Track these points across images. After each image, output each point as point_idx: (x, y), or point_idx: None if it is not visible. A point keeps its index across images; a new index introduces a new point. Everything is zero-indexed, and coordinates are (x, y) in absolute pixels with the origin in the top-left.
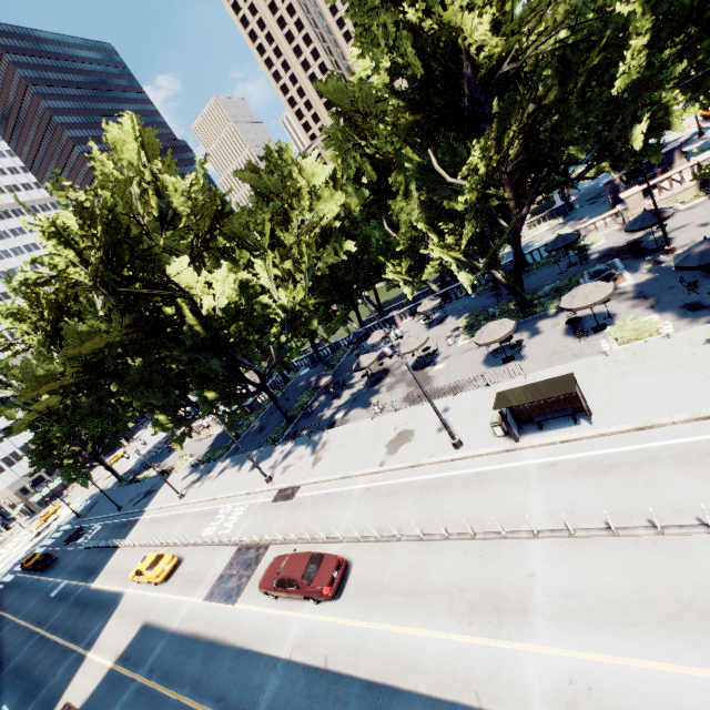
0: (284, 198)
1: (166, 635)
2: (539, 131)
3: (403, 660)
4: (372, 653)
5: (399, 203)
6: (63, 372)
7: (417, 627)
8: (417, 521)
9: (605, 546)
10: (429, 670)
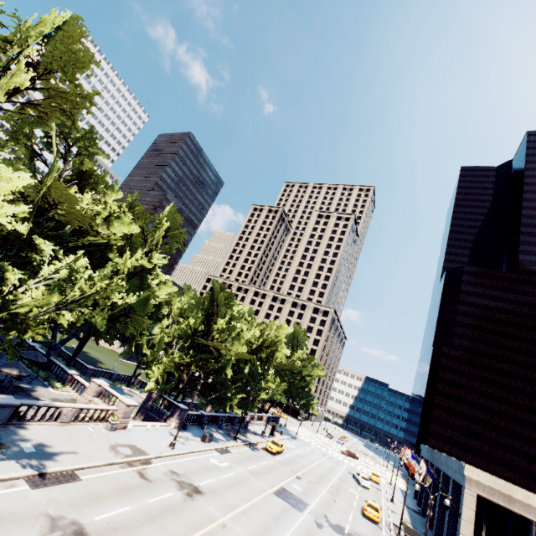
0: None
1: None
2: None
3: None
4: None
5: None
6: None
7: None
8: None
9: None
10: None
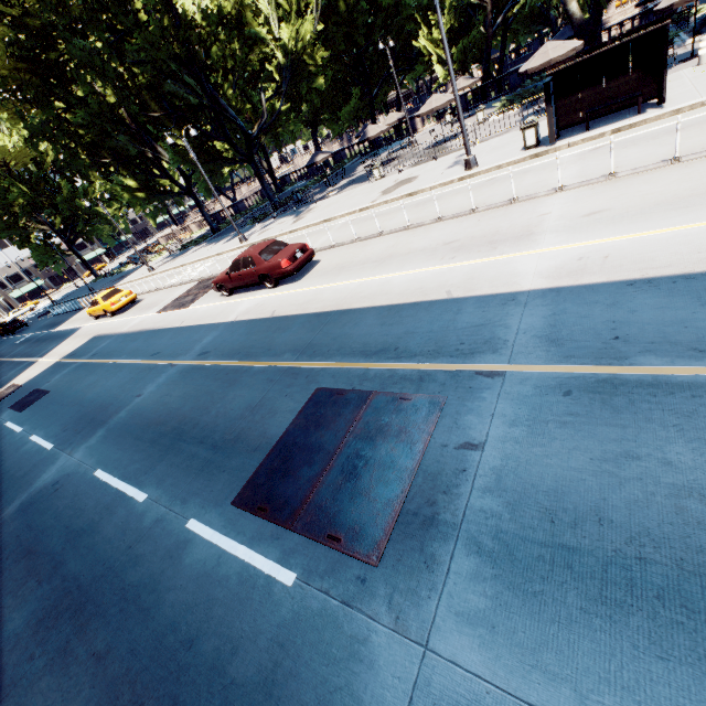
0: None
1: (114, 336)
2: None
3: (362, 294)
4: (326, 299)
5: None
6: None
7: (386, 274)
8: (405, 222)
9: (657, 174)
10: (393, 292)
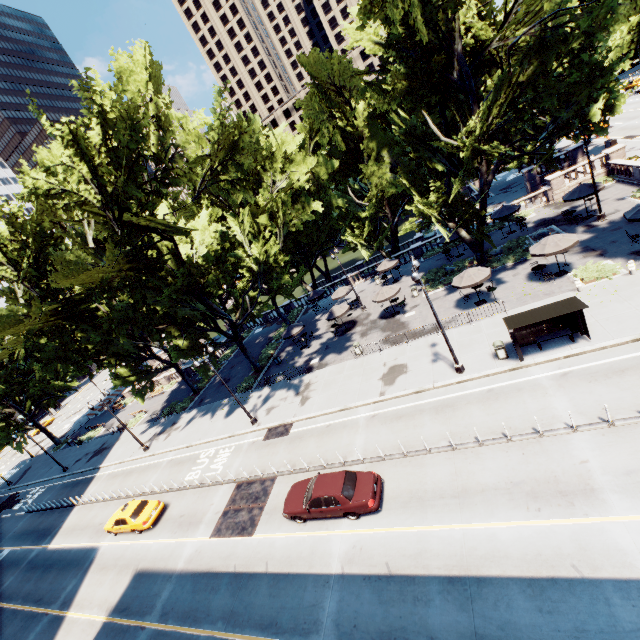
0: (258, 159)
1: (172, 577)
2: (518, 103)
3: (478, 552)
4: (440, 552)
5: (372, 169)
6: (26, 315)
7: (482, 521)
8: (442, 435)
9: None
10: (512, 555)
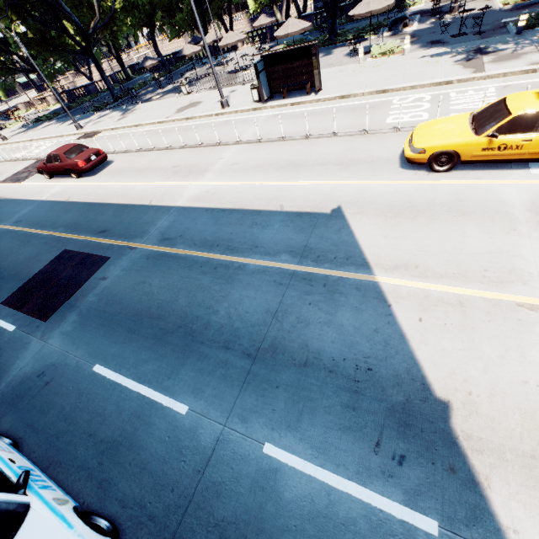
0: None
1: None
2: None
3: (117, 194)
4: (100, 193)
5: None
6: None
7: (136, 182)
8: (171, 142)
9: (273, 145)
10: (131, 196)
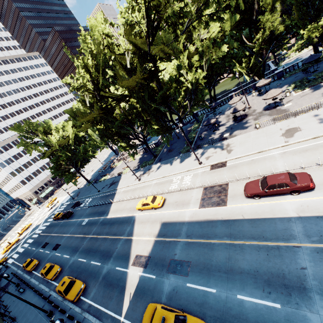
0: None
1: (185, 223)
2: None
3: None
4: None
5: (266, 16)
6: (89, 112)
7: None
8: None
9: None
10: None
